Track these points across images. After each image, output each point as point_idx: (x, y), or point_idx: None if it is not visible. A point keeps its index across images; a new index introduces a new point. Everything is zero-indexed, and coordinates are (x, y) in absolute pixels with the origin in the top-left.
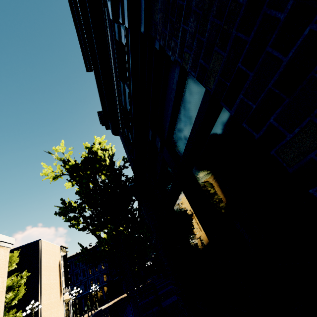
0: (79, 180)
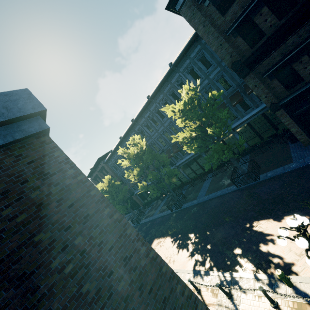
0: (200, 114)
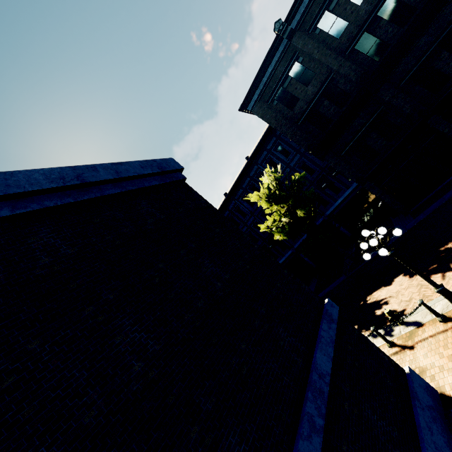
0: (286, 195)
